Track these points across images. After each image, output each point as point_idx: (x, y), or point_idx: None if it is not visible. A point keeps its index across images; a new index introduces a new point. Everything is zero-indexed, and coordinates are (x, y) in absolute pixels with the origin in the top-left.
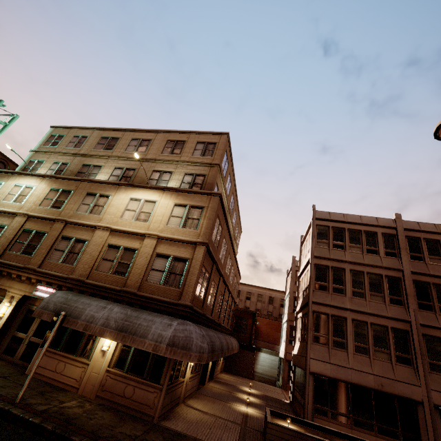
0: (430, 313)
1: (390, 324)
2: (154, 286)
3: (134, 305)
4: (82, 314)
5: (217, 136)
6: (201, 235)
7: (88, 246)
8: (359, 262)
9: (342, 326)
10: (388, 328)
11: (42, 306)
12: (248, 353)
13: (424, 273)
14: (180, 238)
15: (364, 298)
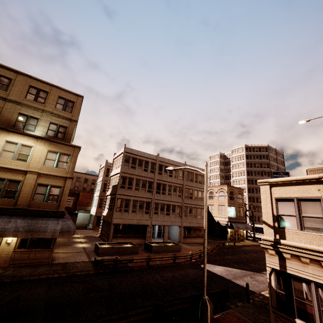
0: (158, 195)
1: (145, 200)
2: (39, 203)
3: (27, 215)
4: None
5: (75, 96)
6: (69, 172)
7: None
8: (140, 175)
9: (128, 203)
10: (144, 202)
11: None
12: (73, 216)
13: (160, 180)
14: (56, 175)
15: (139, 190)
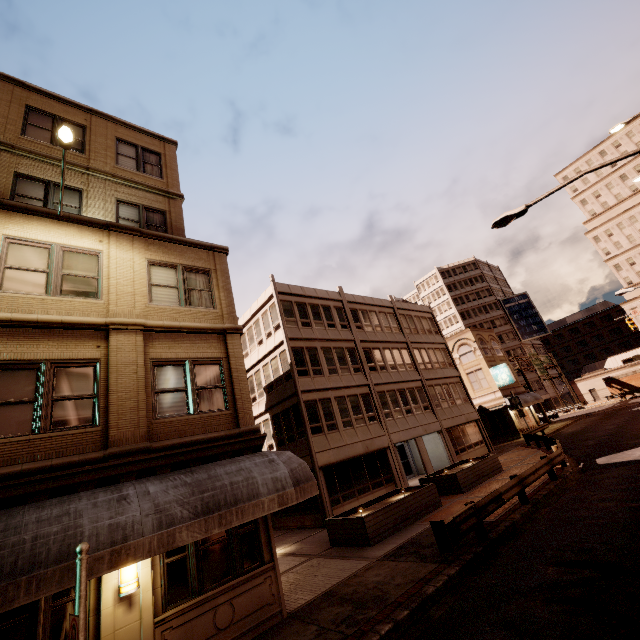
0: (376, 374)
1: (358, 391)
2: (180, 422)
3: (158, 471)
4: (78, 541)
5: (157, 142)
6: (226, 317)
7: None
8: (326, 338)
9: (330, 408)
10: (358, 396)
11: None
12: None
13: (366, 341)
14: (195, 326)
15: (337, 373)
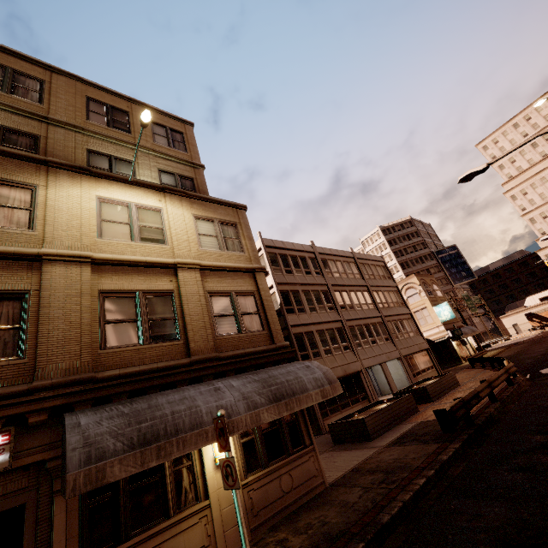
0: (346, 311)
1: (333, 326)
2: (234, 339)
3: (227, 374)
4: (200, 416)
5: (179, 123)
6: (253, 259)
7: (44, 303)
8: (305, 283)
9: (313, 339)
10: (334, 329)
11: (83, 460)
12: None
13: (336, 285)
14: (234, 266)
15: (316, 311)
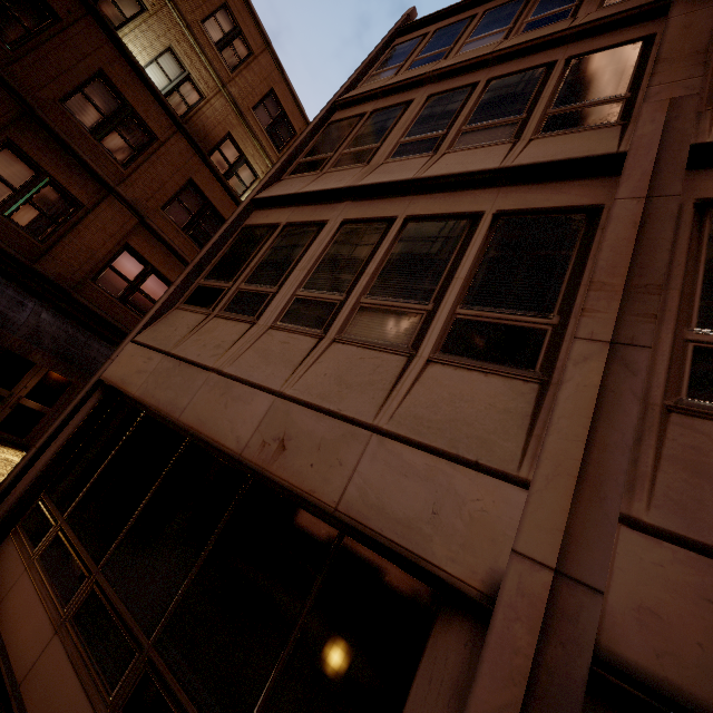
0: None
1: (500, 202)
2: None
3: None
4: None
5: None
6: None
7: None
8: (468, 58)
9: (296, 249)
10: (480, 219)
11: None
12: None
13: None
14: None
15: (433, 149)
